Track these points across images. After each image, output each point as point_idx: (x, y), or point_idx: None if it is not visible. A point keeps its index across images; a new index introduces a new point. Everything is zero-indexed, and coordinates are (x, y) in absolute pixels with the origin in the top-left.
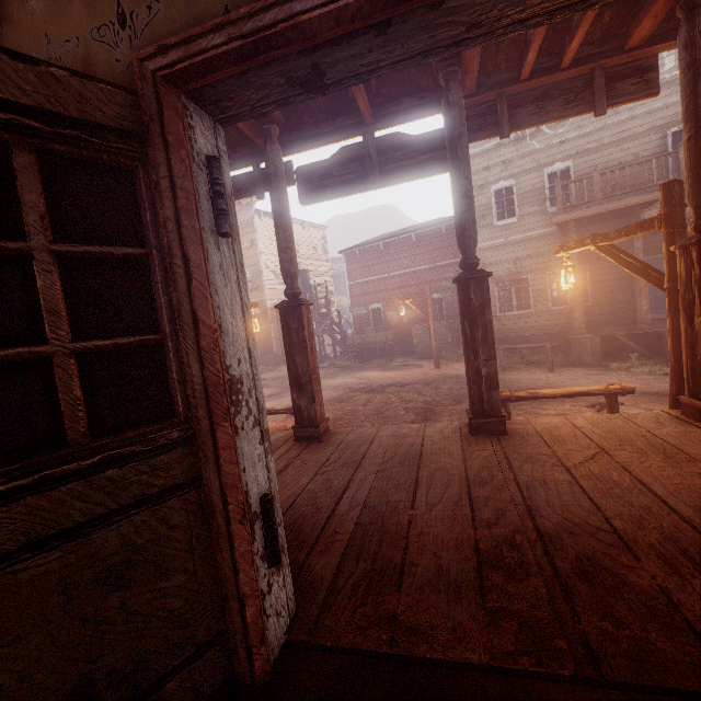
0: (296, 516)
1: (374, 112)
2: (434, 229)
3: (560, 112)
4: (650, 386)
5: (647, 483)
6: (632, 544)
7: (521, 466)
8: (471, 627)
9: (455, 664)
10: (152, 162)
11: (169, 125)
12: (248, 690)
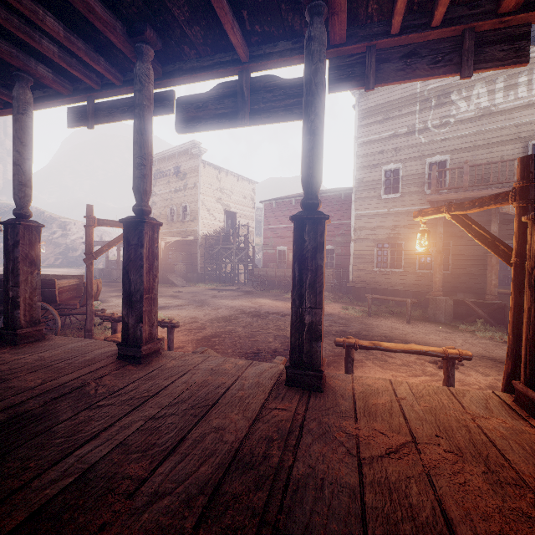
0: None
1: (250, 51)
2: (335, 194)
3: (426, 70)
4: (489, 350)
5: (454, 521)
6: None
7: (311, 444)
8: None
9: None
10: None
11: None
12: None
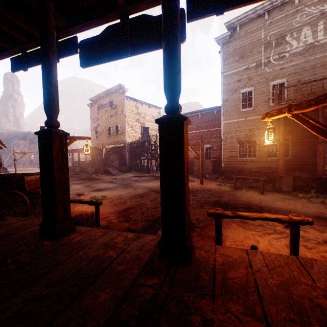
0: None
1: None
2: (210, 111)
3: None
4: (322, 212)
5: None
6: None
7: None
8: None
9: None
10: None
11: None
12: None
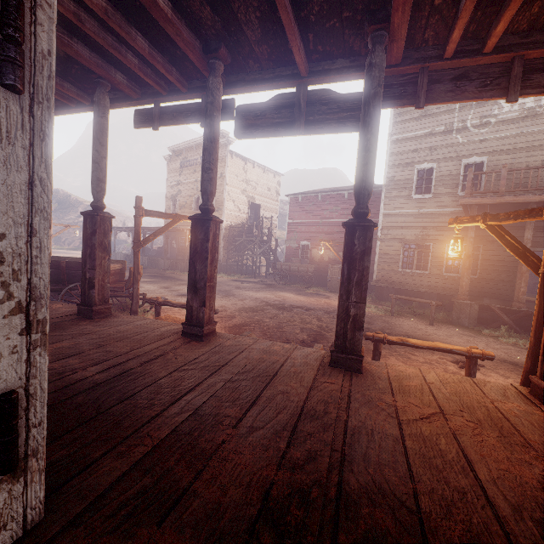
0: (128, 407)
1: (310, 67)
2: None
3: (474, 93)
4: (511, 356)
5: (473, 461)
6: (430, 537)
7: (359, 408)
8: None
9: None
10: None
11: None
12: None
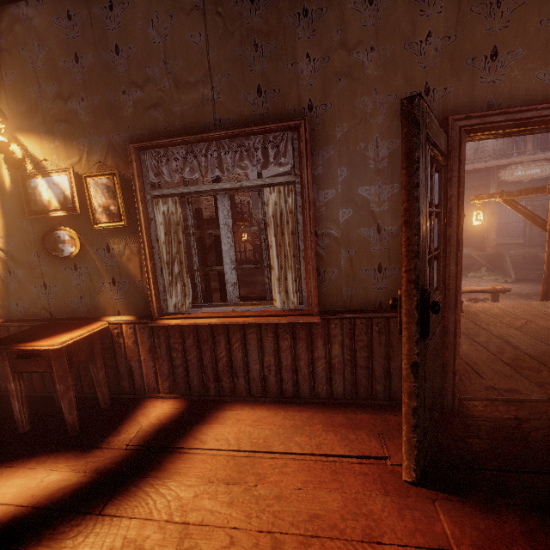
0: None
1: None
2: None
3: None
4: None
5: None
6: None
7: (488, 327)
8: (532, 388)
9: (537, 399)
10: (449, 169)
11: (462, 153)
12: (452, 412)
